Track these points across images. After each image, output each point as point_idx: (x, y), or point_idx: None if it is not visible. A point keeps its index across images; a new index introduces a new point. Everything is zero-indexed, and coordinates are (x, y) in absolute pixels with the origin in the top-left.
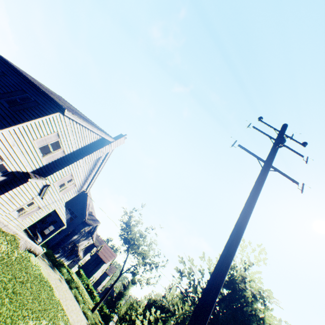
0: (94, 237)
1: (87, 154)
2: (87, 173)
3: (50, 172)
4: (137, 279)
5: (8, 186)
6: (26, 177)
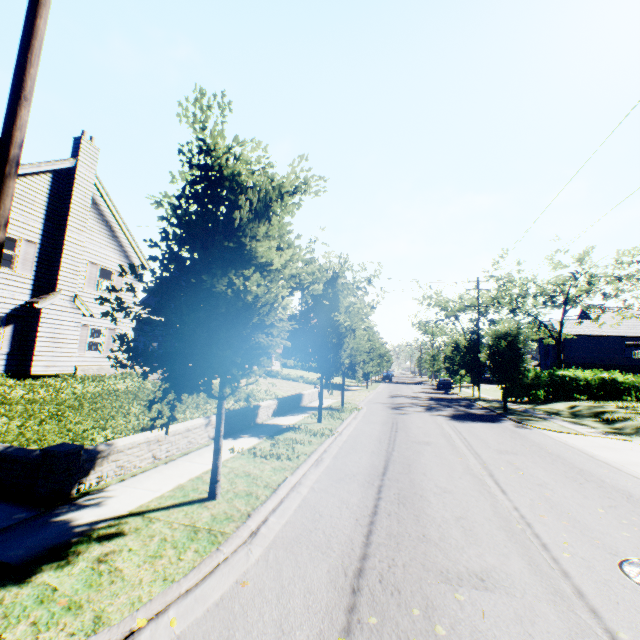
0: None
1: (66, 219)
2: (113, 246)
3: (54, 281)
4: None
5: (31, 332)
6: (35, 309)
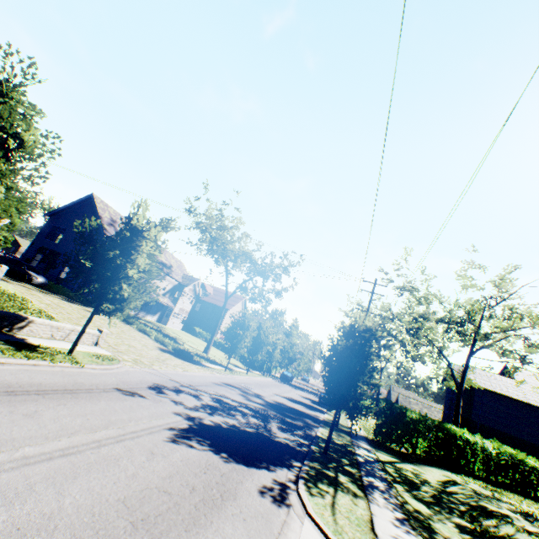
0: (174, 275)
1: None
2: None
3: None
4: (257, 294)
5: None
6: None
